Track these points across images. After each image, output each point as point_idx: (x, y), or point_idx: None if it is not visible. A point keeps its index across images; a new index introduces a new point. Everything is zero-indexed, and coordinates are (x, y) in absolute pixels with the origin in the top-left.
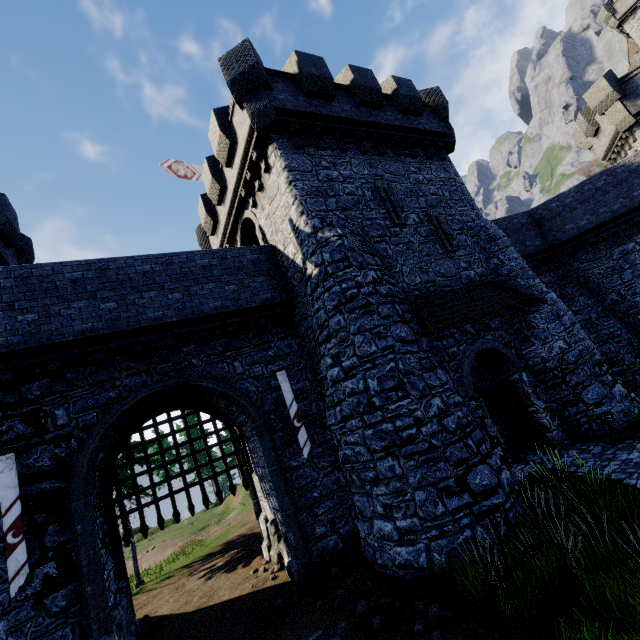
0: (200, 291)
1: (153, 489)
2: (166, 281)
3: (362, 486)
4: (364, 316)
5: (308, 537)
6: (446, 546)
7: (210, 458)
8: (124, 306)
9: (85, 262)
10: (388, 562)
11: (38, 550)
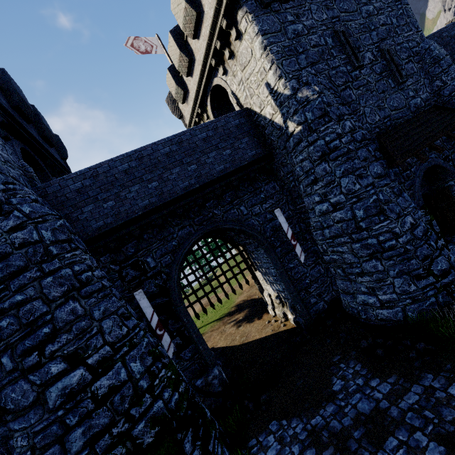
0: (207, 160)
1: (203, 289)
2: (183, 157)
3: (346, 276)
4: (347, 162)
5: (307, 305)
6: (417, 308)
7: (230, 266)
8: (163, 183)
9: (126, 155)
10: (372, 318)
11: (168, 333)
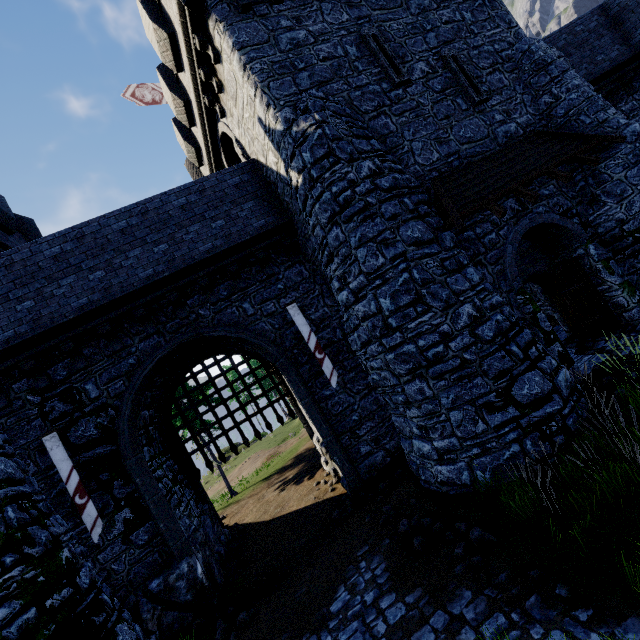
0: (185, 236)
1: (207, 431)
2: (147, 234)
3: (396, 408)
4: (364, 223)
5: (354, 457)
6: (490, 463)
7: (252, 396)
8: (112, 272)
9: (59, 234)
10: (430, 479)
11: (112, 501)
